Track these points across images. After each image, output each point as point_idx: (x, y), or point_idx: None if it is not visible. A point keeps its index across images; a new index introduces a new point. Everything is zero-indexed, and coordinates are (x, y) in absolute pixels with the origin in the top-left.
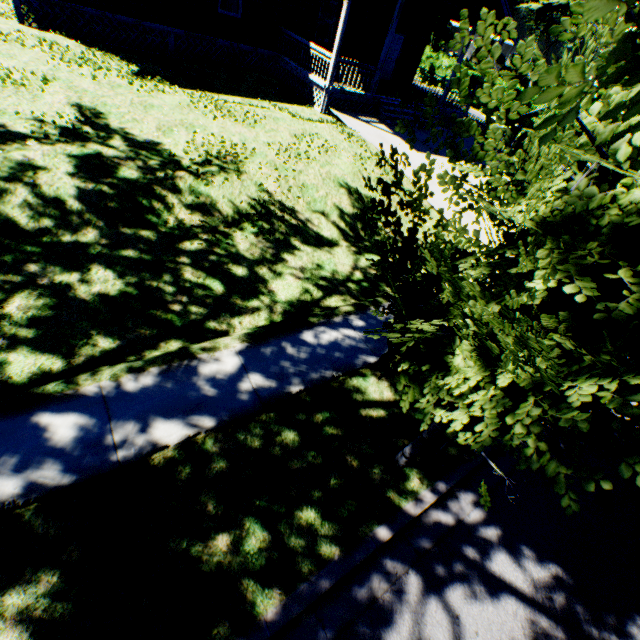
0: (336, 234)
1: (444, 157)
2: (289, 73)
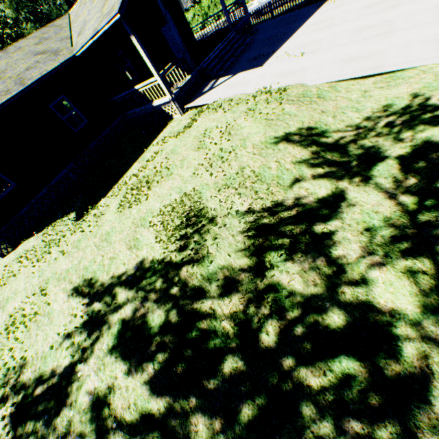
0: (327, 183)
1: (278, 49)
2: (139, 117)
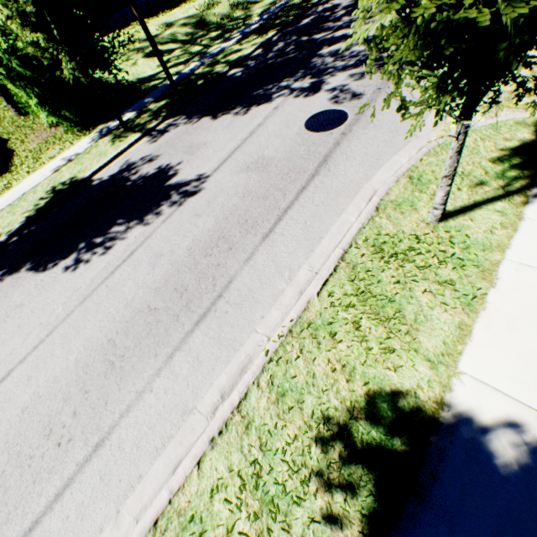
0: None
1: None
2: None
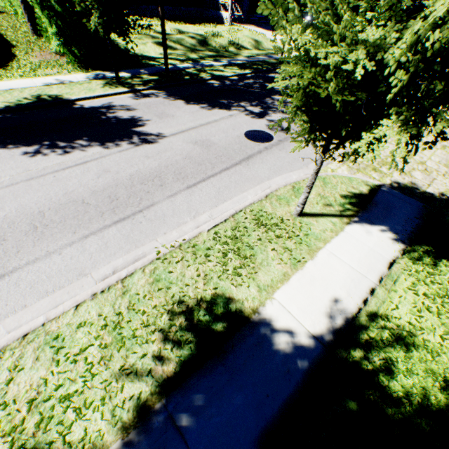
0: (251, 48)
1: None
2: (210, 15)
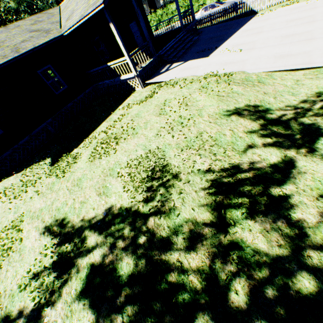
0: (276, 152)
1: (220, 46)
2: (108, 87)
